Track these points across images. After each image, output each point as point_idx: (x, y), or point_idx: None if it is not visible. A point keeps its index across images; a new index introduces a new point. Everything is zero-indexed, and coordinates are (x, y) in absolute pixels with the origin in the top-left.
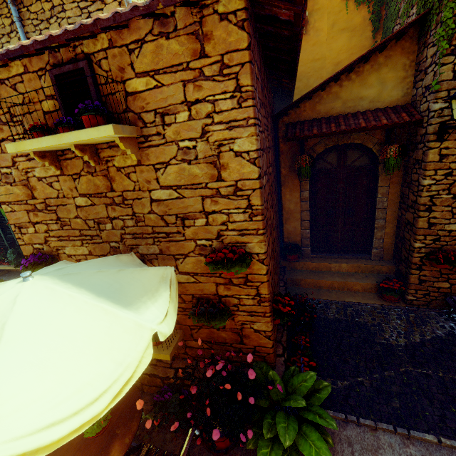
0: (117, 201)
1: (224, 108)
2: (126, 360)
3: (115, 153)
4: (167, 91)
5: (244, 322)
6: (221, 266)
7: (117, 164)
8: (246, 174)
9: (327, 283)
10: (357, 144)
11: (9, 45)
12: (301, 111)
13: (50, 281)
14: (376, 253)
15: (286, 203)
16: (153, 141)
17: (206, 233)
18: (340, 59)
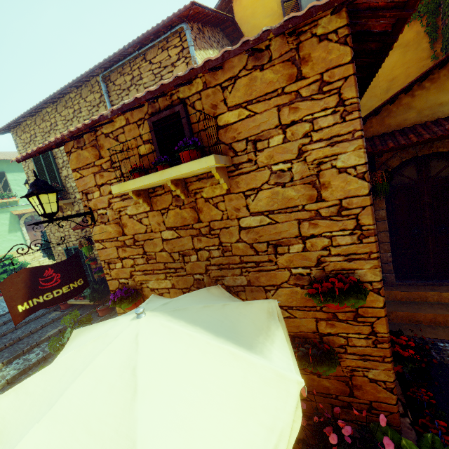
0: (203, 232)
1: (324, 125)
2: (277, 424)
3: (204, 185)
4: (260, 118)
5: (353, 368)
6: (330, 298)
7: (205, 195)
8: (353, 190)
9: (427, 316)
10: (441, 153)
11: (98, 113)
12: (367, 128)
13: (163, 318)
14: None
15: None
16: (244, 168)
17: (303, 260)
18: (395, 75)
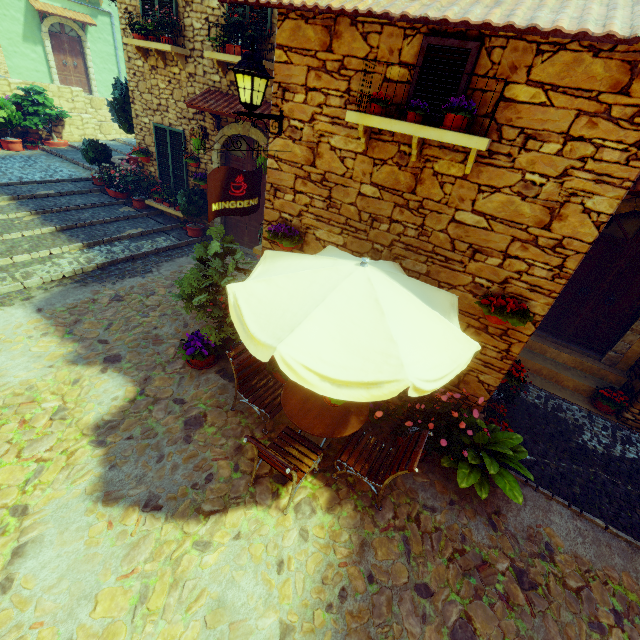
0: (410, 206)
1: (606, 158)
2: (459, 361)
3: (443, 156)
4: (552, 114)
5: (472, 369)
6: (498, 313)
7: (436, 168)
8: (581, 234)
9: (535, 366)
10: None
11: None
12: None
13: (384, 274)
14: (612, 357)
15: None
16: (497, 160)
17: (492, 274)
18: None
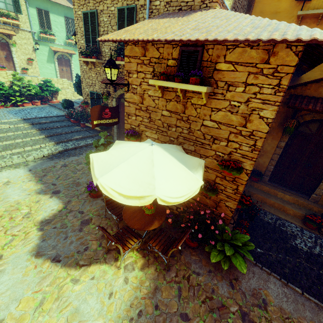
0: (183, 119)
1: (265, 92)
2: (191, 189)
3: (194, 96)
4: (238, 74)
5: (222, 199)
6: (226, 169)
7: (192, 102)
8: (261, 128)
9: (271, 202)
10: None
11: (138, 2)
12: (306, 89)
13: (161, 149)
14: (314, 197)
15: (266, 145)
16: (217, 96)
17: (224, 150)
18: None
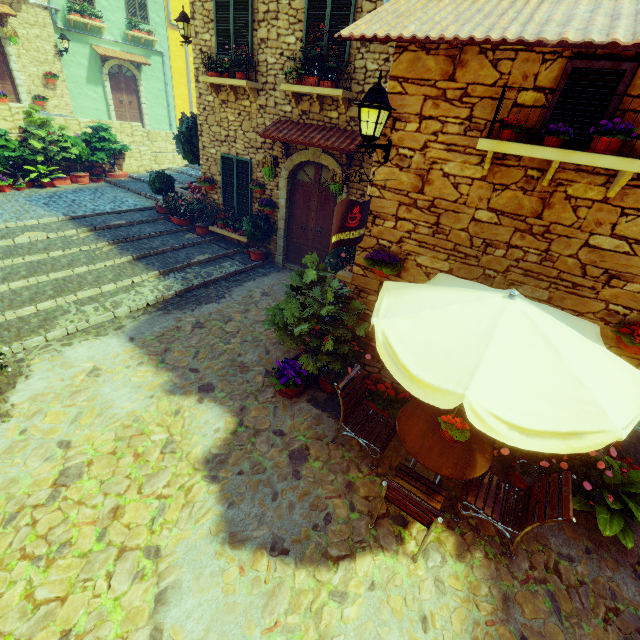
0: (534, 231)
1: None
2: None
3: (579, 179)
4: None
5: None
6: None
7: (570, 192)
8: None
9: None
10: None
11: None
12: None
13: (535, 307)
14: None
15: None
16: None
17: (632, 301)
18: None
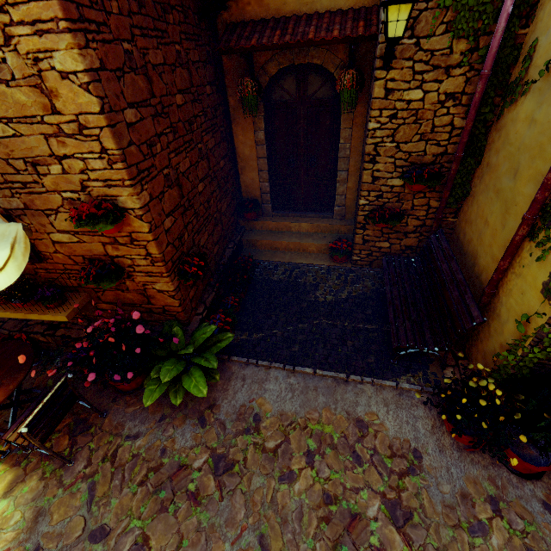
0: None
1: None
2: None
3: None
4: None
5: (145, 283)
6: (85, 223)
7: None
8: (85, 105)
9: (283, 244)
10: (318, 66)
11: None
12: (245, 4)
13: None
14: (338, 211)
15: (240, 147)
16: None
17: (68, 183)
18: None
